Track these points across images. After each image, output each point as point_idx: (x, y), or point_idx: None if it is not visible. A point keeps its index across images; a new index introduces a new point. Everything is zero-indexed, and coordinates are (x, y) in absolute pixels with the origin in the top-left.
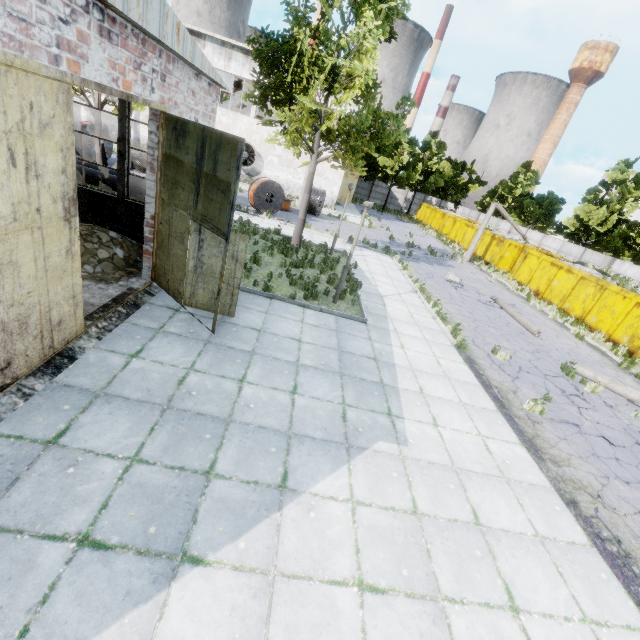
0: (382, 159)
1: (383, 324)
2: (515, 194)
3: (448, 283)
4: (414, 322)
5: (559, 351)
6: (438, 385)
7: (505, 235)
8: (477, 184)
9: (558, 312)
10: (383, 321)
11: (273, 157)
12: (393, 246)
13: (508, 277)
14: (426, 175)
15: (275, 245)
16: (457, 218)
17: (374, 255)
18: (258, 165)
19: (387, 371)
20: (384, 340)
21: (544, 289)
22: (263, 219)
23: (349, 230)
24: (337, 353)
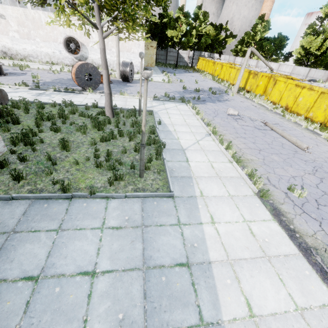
0: (169, 32)
1: (189, 190)
2: (256, 39)
3: (229, 117)
4: (216, 174)
5: (327, 162)
6: (264, 282)
7: (257, 69)
8: (231, 38)
9: (309, 122)
10: (189, 185)
11: (93, 44)
12: (186, 94)
13: (264, 99)
14: (199, 38)
15: (90, 120)
16: (223, 63)
17: (174, 106)
18: (84, 52)
19: (204, 285)
20: (193, 218)
21: (292, 104)
22: (87, 95)
23: (154, 88)
24: (141, 277)
